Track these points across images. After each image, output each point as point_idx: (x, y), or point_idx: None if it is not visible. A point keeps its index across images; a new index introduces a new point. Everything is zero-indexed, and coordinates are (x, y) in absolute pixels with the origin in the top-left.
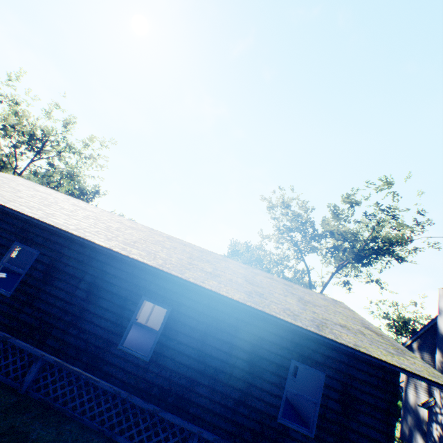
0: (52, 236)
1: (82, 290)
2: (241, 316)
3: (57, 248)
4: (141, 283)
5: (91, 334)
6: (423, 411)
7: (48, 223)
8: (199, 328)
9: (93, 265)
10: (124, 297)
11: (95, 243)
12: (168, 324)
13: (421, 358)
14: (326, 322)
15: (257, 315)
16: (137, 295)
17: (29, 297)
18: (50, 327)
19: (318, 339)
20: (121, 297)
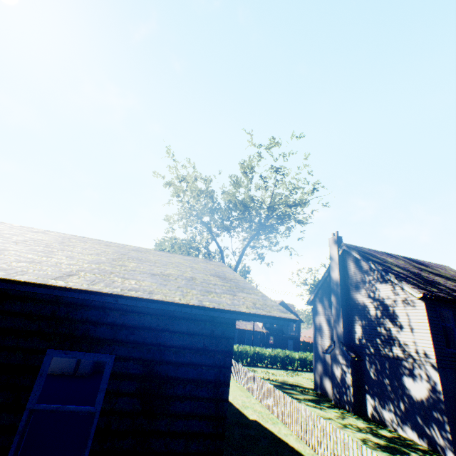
0: None
1: None
2: None
3: None
4: None
5: None
6: (328, 357)
7: None
8: None
9: None
10: None
11: None
12: None
13: (323, 308)
14: (119, 272)
15: None
16: None
17: None
18: None
19: (105, 302)
20: None
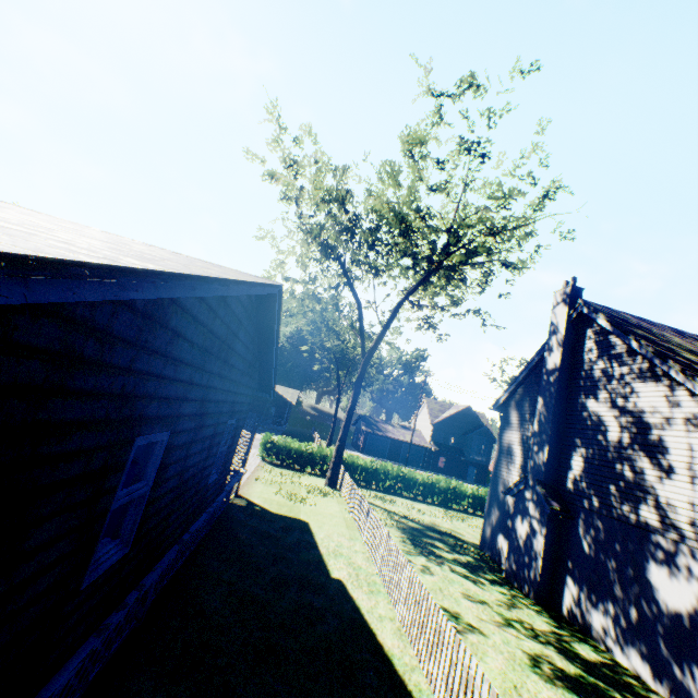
0: None
1: None
2: None
3: None
4: None
5: None
6: (512, 501)
7: None
8: None
9: None
10: None
11: None
12: None
13: (519, 420)
14: None
15: None
16: None
17: None
18: None
19: None
20: None
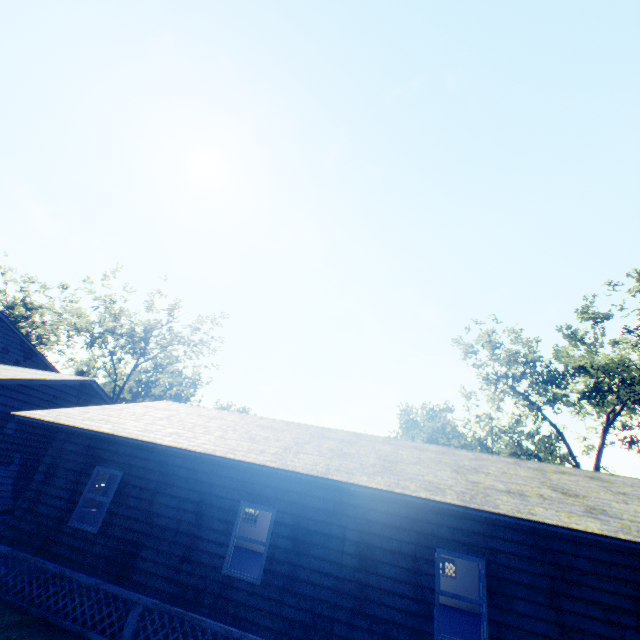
0: (284, 483)
1: (349, 555)
2: (593, 554)
3: (295, 498)
4: (425, 528)
5: (388, 623)
6: None
7: (299, 471)
8: (539, 585)
9: (349, 514)
10: (411, 554)
11: (368, 487)
12: (491, 587)
13: None
14: None
15: (618, 548)
16: (427, 548)
17: (285, 580)
18: (328, 620)
19: None
20: (406, 556)
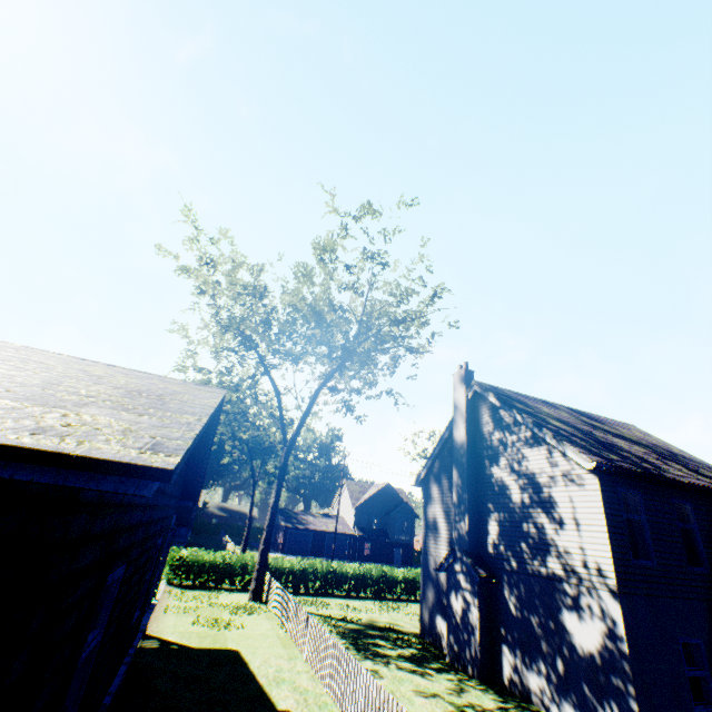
0: None
1: None
2: None
3: None
4: None
5: None
6: (444, 576)
7: None
8: None
9: None
10: None
11: None
12: None
13: (440, 492)
14: None
15: None
16: None
17: None
18: None
19: None
20: None
